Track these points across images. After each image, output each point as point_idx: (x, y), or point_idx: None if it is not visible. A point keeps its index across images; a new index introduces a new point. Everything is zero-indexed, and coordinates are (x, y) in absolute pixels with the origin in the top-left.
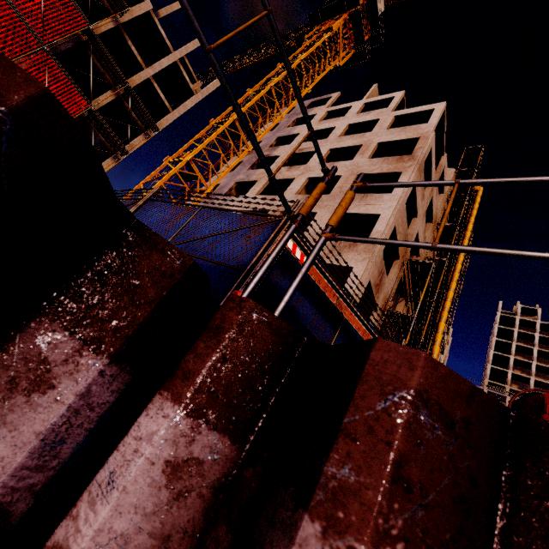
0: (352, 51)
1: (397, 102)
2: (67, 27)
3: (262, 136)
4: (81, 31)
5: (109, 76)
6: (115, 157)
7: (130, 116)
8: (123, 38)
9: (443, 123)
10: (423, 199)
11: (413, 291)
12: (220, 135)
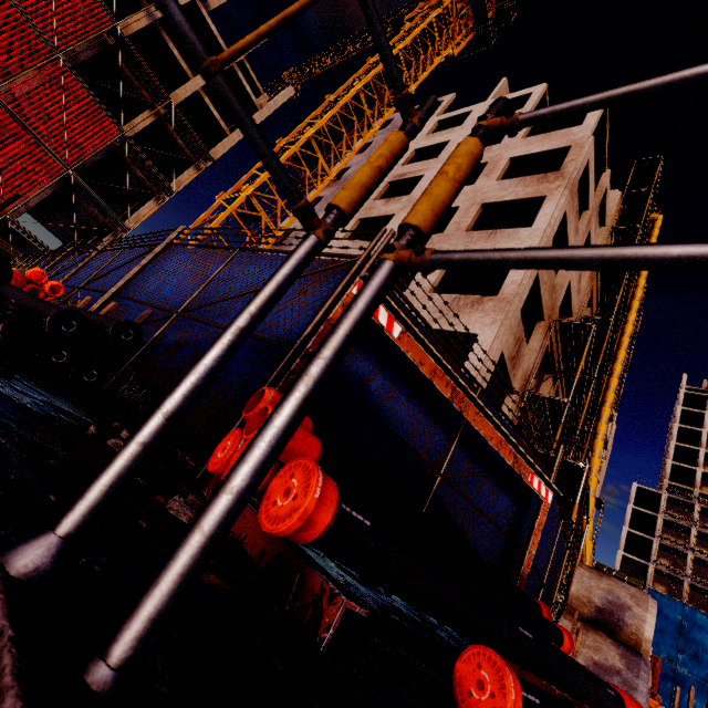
0: (470, 33)
1: (536, 100)
2: (86, 28)
3: (348, 159)
4: (104, 31)
5: (147, 92)
6: (158, 198)
7: (176, 143)
8: (162, 38)
9: (605, 124)
10: (577, 234)
11: (563, 364)
12: (291, 160)
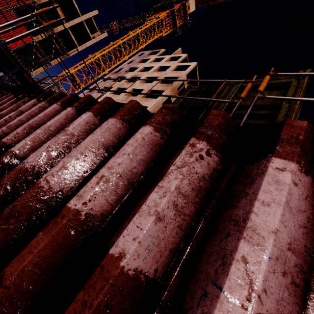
0: (171, 29)
1: (182, 59)
2: None
3: (114, 66)
4: (30, 2)
5: None
6: (45, 66)
7: (55, 46)
8: None
9: (196, 72)
10: None
11: None
12: (93, 63)
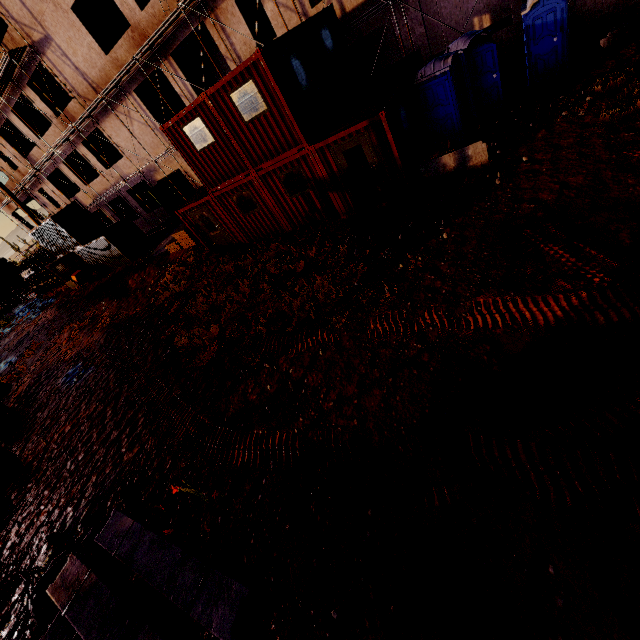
0: None
1: None
2: None
3: None
4: None
5: None
6: None
7: None
8: None
9: None
10: None
11: None
12: None
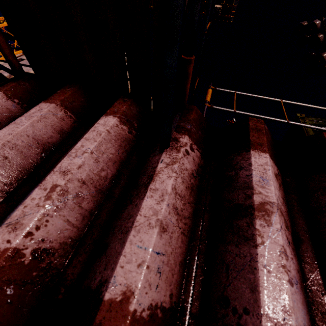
0: None
1: None
2: None
3: None
4: None
5: None
6: None
7: None
8: None
9: None
10: None
11: None
12: None
